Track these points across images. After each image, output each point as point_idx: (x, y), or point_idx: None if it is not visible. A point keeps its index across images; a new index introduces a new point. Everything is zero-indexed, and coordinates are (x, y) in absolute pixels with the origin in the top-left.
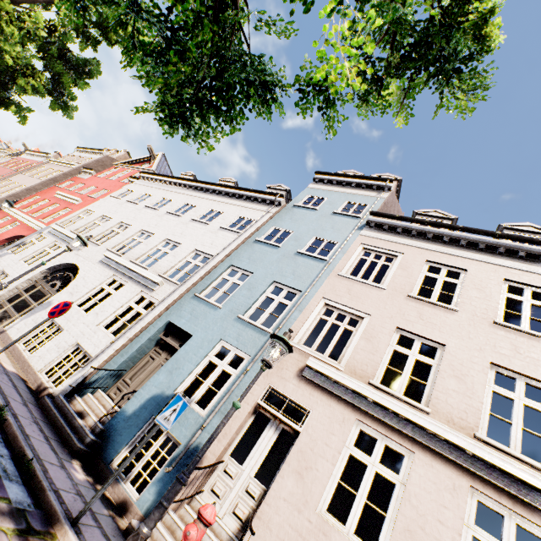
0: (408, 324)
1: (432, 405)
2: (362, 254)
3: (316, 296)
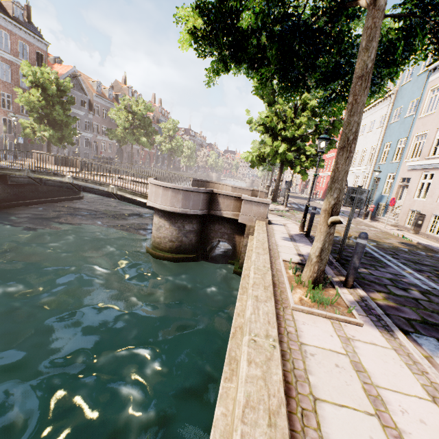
0: None
1: None
2: (430, 95)
3: (411, 136)
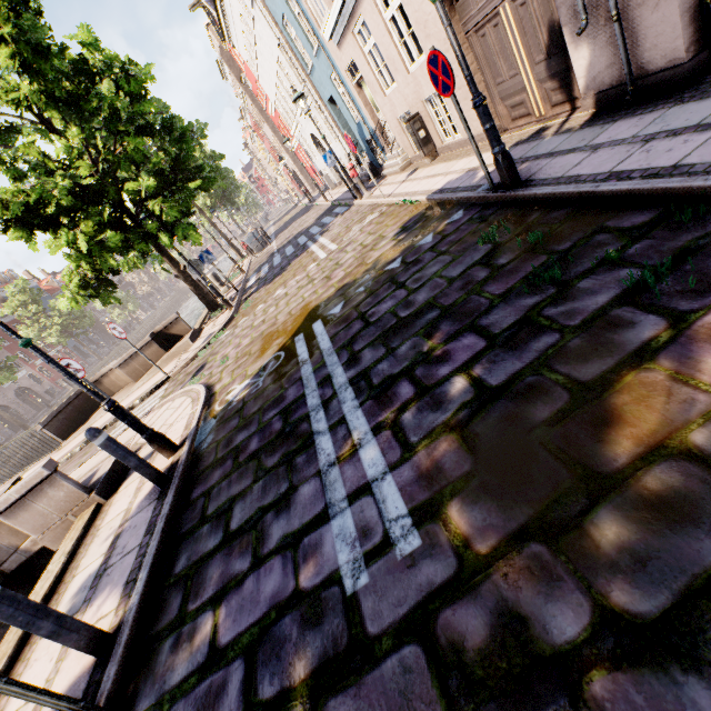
0: None
1: None
2: None
3: None
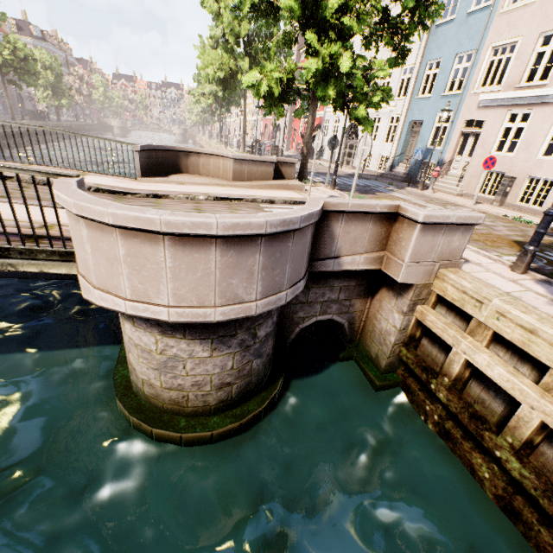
0: (549, 25)
1: (550, 78)
2: None
3: (484, 47)
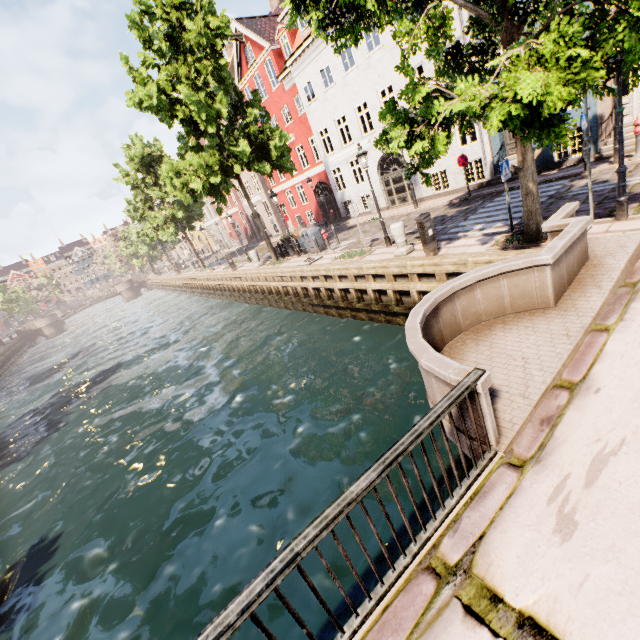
0: None
1: None
2: None
3: None
